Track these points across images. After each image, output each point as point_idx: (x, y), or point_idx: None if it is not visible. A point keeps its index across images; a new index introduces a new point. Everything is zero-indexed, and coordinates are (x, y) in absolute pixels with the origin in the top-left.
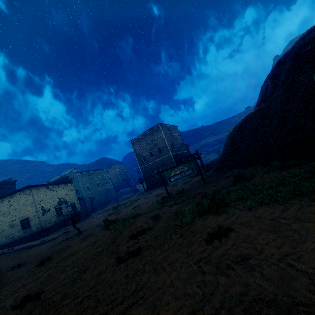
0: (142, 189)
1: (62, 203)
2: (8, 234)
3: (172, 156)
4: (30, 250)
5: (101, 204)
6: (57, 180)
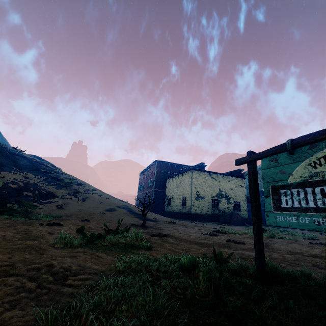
0: None
1: (222, 196)
2: (176, 204)
3: None
4: (128, 218)
5: None
6: (231, 171)
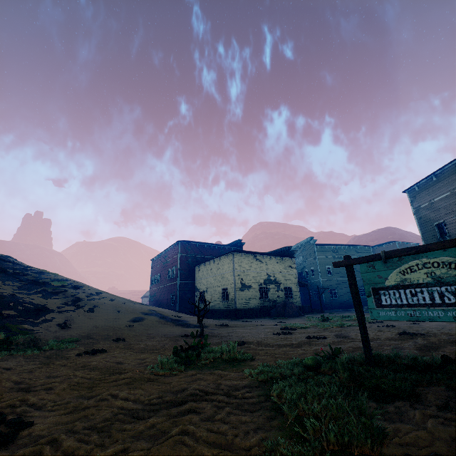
0: None
1: (271, 282)
2: (213, 299)
3: None
4: (168, 327)
5: (349, 305)
6: (277, 250)
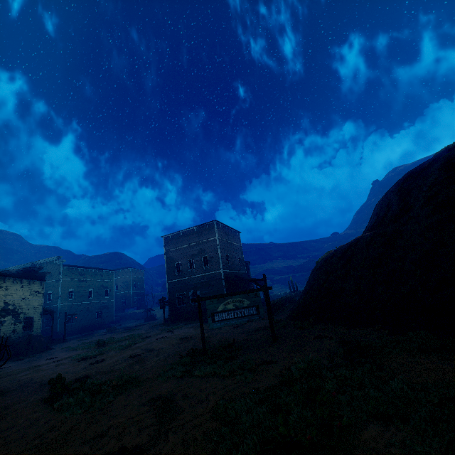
0: (161, 317)
1: (9, 313)
2: None
3: (223, 275)
4: None
5: (84, 329)
6: (19, 269)
